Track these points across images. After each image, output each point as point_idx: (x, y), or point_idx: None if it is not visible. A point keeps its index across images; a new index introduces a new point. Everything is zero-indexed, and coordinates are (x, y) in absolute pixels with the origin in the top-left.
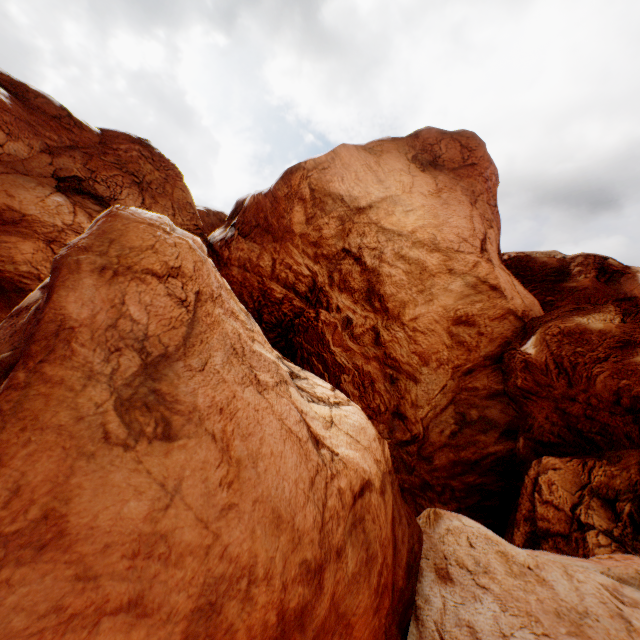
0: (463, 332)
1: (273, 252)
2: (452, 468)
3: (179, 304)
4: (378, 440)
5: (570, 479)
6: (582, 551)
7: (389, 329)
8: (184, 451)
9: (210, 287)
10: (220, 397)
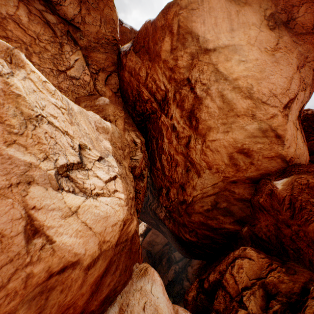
0: (240, 159)
1: (148, 68)
2: (200, 225)
3: None
4: (125, 221)
5: (255, 270)
6: None
7: (195, 140)
8: None
9: None
10: None
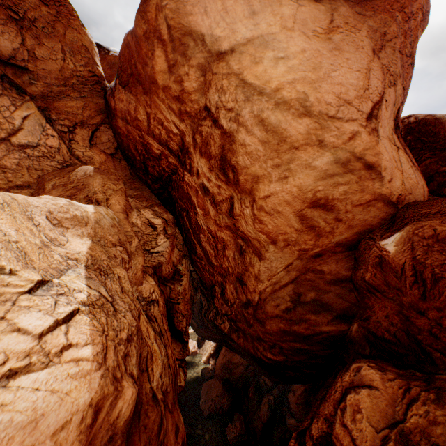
0: (318, 216)
1: (146, 105)
2: (282, 335)
3: None
4: (98, 402)
5: (382, 408)
6: None
7: (240, 203)
8: None
9: None
10: None
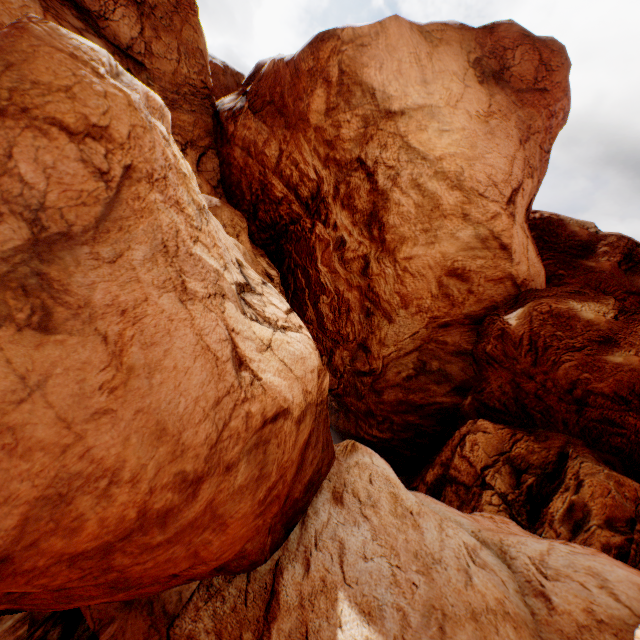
0: (453, 285)
1: (282, 141)
2: (397, 406)
3: (96, 176)
4: (319, 371)
5: (494, 444)
6: (474, 503)
7: (380, 262)
8: (61, 347)
9: (151, 164)
10: (126, 297)
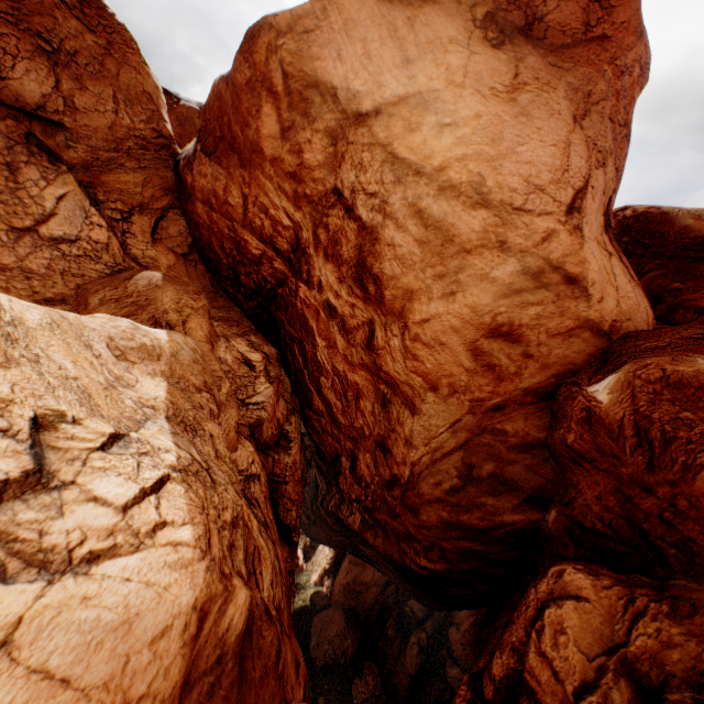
0: (498, 350)
1: (243, 184)
2: (445, 529)
3: None
4: (204, 605)
5: (596, 627)
6: None
7: (385, 329)
8: None
9: None
10: None
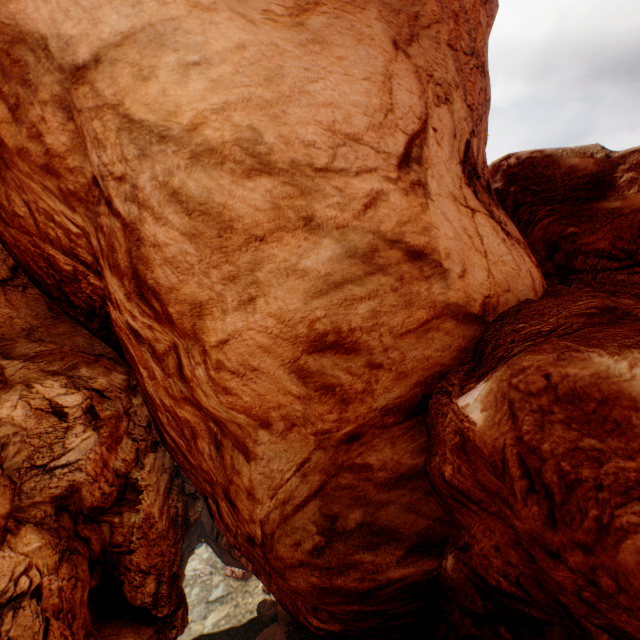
0: (332, 366)
1: (18, 189)
2: (322, 595)
3: None
4: None
5: None
6: None
7: (188, 356)
8: None
9: None
10: None
